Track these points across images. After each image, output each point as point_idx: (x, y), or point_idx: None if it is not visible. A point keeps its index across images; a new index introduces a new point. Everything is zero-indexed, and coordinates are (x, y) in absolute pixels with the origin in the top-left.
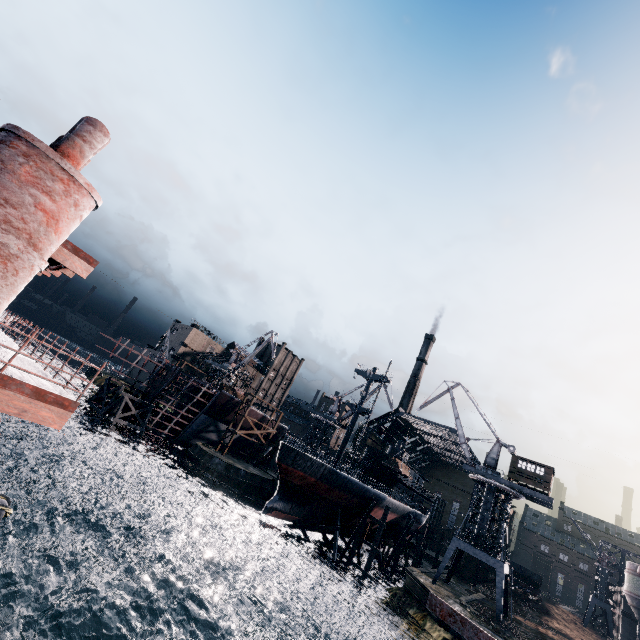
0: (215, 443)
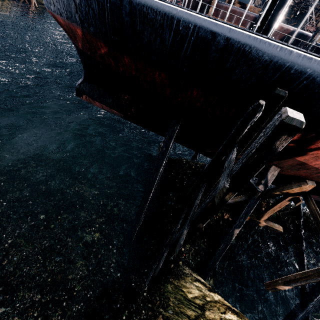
0: None
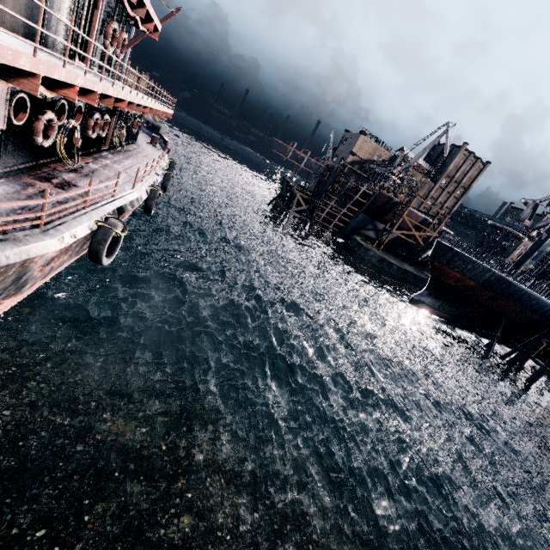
0: (373, 240)
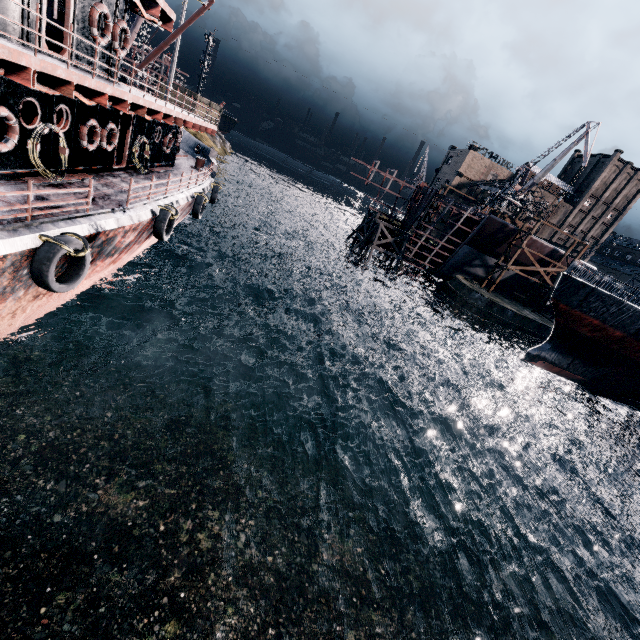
0: (482, 280)
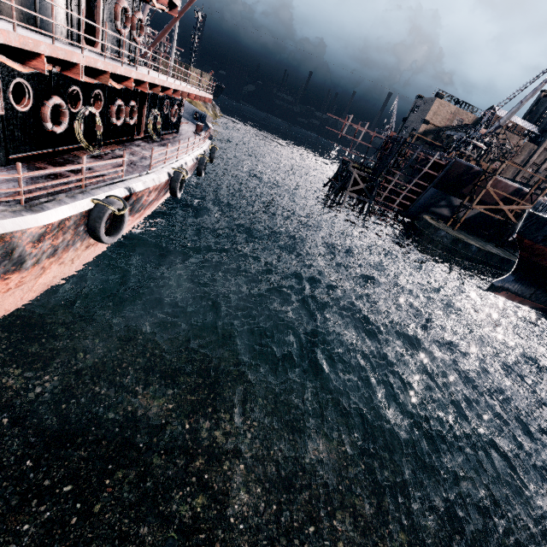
0: (447, 219)
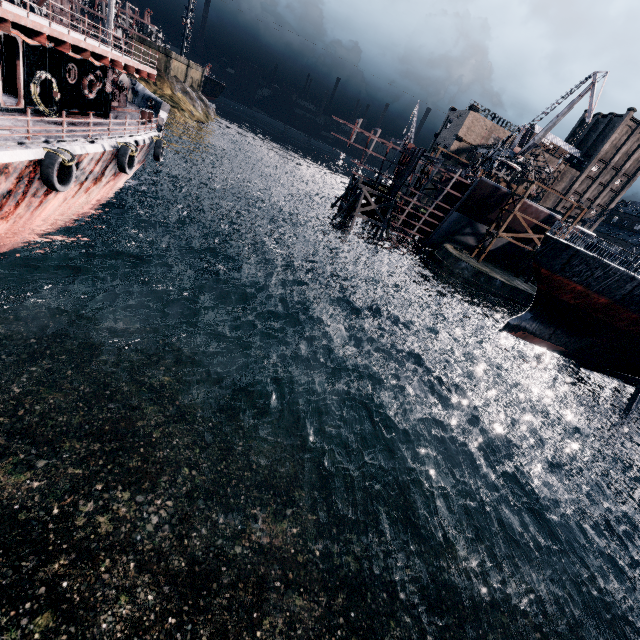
0: (473, 249)
